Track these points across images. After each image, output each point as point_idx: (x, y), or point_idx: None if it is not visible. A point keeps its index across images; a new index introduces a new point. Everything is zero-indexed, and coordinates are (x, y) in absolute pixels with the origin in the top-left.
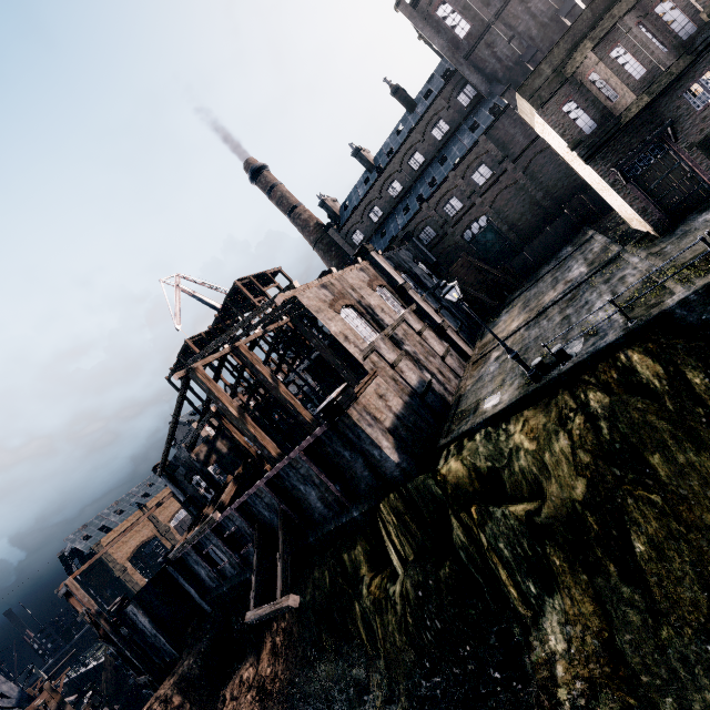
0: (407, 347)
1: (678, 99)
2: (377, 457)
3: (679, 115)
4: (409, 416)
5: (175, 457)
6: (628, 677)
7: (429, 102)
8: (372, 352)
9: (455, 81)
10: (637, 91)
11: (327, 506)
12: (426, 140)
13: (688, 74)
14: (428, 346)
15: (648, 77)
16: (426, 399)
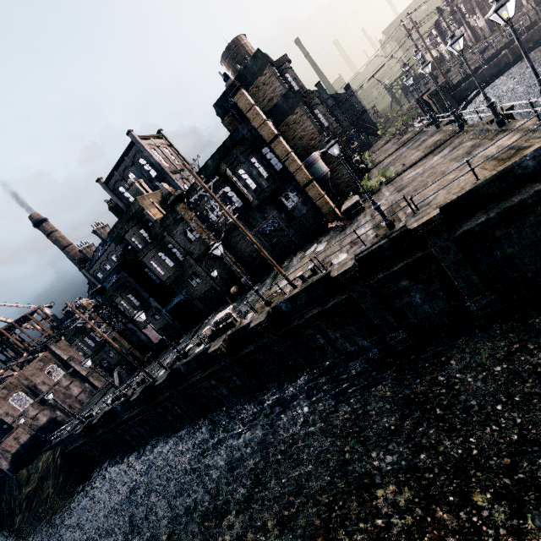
0: (52, 400)
1: (105, 353)
2: (2, 468)
3: (107, 357)
4: (31, 442)
5: None
6: (17, 534)
7: None
8: (21, 416)
9: None
10: (89, 354)
11: (1, 473)
12: None
13: (105, 349)
14: (70, 392)
15: (90, 352)
16: (47, 428)
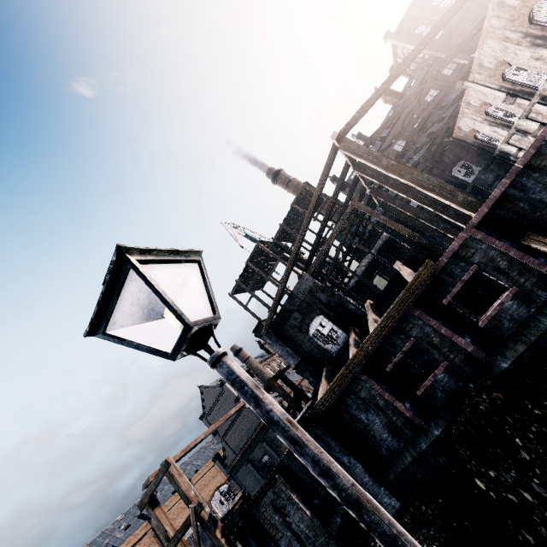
0: None
1: None
2: None
3: None
4: None
5: (291, 297)
6: None
7: (418, 83)
8: None
9: (437, 63)
10: None
11: None
12: (421, 105)
13: None
14: None
15: None
16: None
